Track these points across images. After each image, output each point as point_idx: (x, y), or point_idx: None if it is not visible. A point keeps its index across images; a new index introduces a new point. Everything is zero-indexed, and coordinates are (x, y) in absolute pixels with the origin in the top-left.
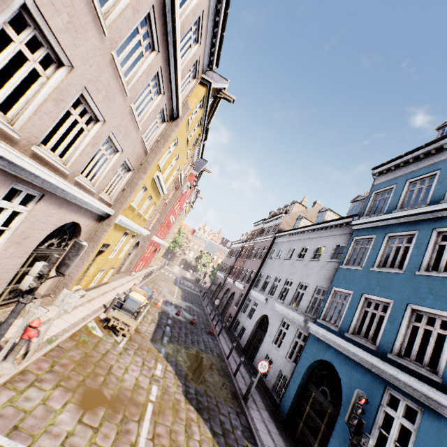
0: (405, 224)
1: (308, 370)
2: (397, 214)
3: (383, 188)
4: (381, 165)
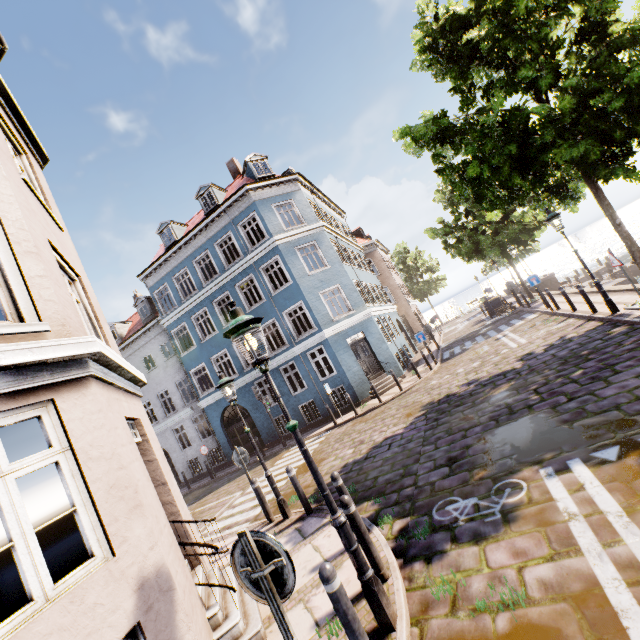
0: (197, 306)
1: (222, 424)
2: (188, 303)
3: (159, 288)
4: (144, 272)
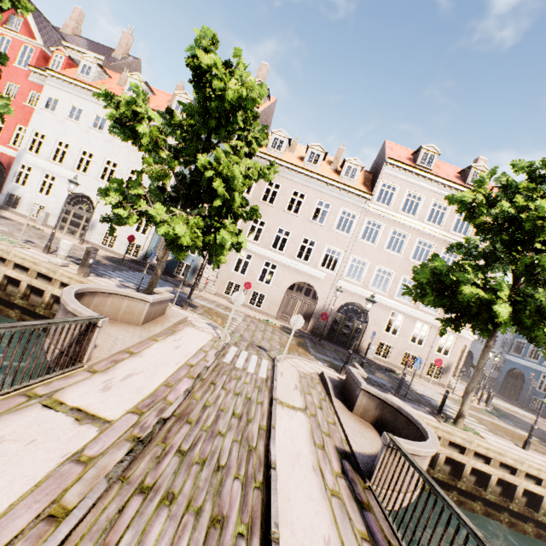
0: None
1: (507, 373)
2: None
3: None
4: None
